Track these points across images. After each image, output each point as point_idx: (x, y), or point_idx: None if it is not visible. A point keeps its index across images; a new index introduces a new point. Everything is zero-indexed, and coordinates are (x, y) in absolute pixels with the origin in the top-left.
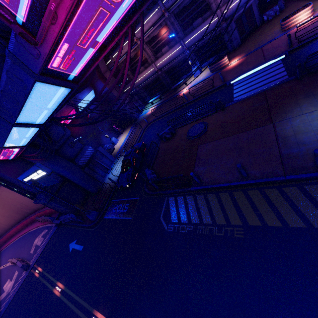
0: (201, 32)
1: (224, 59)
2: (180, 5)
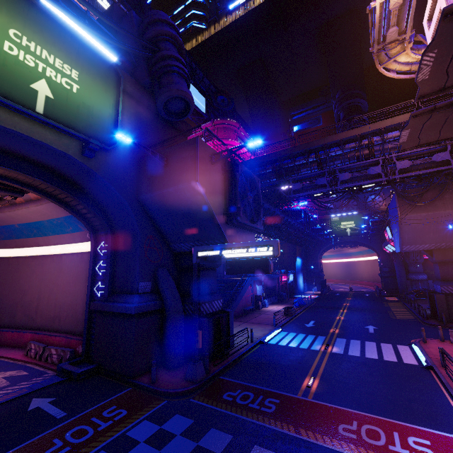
0: None
1: None
2: None
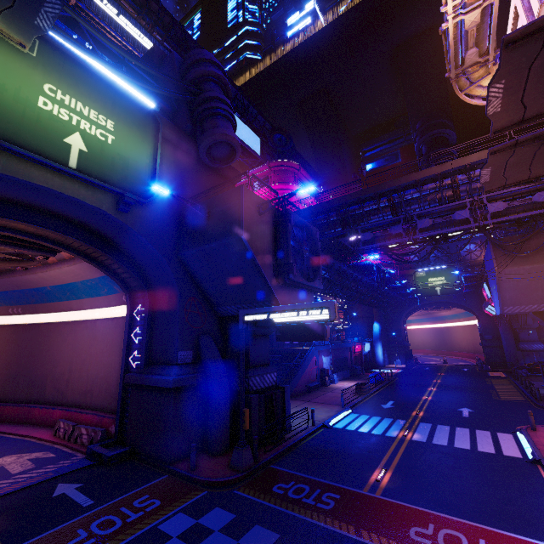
0: None
1: None
2: None
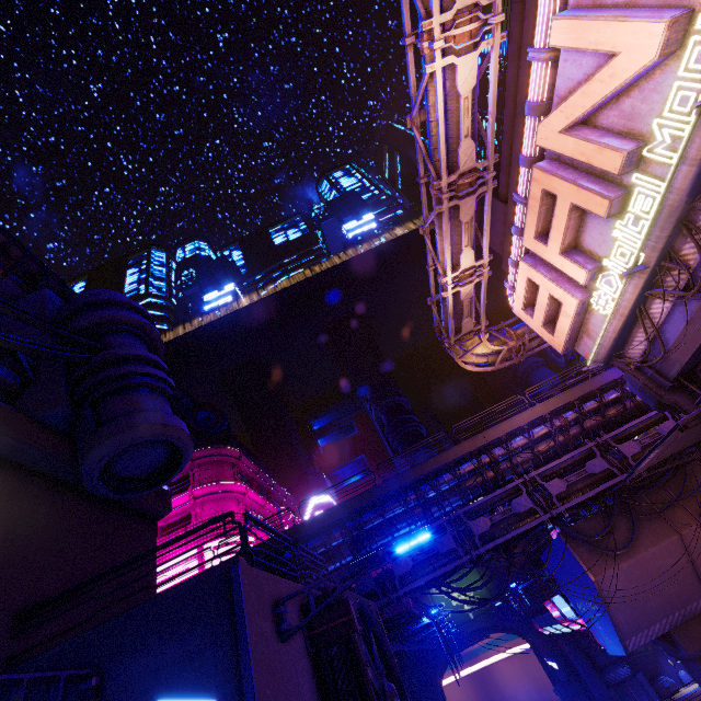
0: None
1: None
2: None
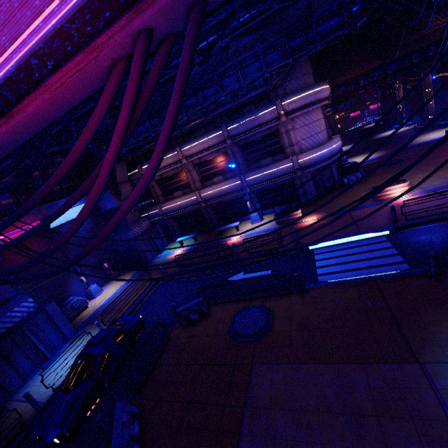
0: (269, 172)
1: (298, 212)
2: (248, 138)
